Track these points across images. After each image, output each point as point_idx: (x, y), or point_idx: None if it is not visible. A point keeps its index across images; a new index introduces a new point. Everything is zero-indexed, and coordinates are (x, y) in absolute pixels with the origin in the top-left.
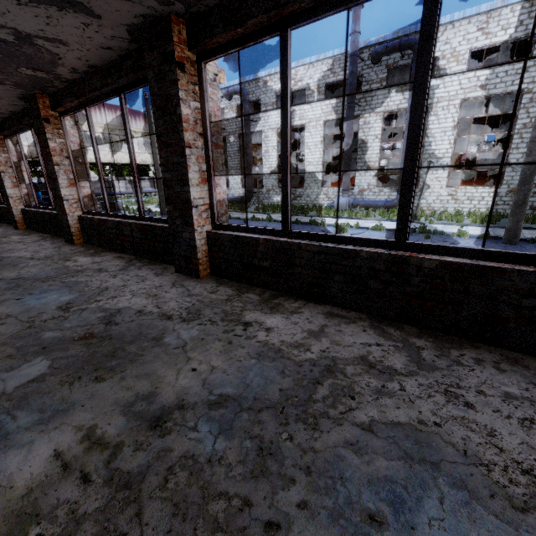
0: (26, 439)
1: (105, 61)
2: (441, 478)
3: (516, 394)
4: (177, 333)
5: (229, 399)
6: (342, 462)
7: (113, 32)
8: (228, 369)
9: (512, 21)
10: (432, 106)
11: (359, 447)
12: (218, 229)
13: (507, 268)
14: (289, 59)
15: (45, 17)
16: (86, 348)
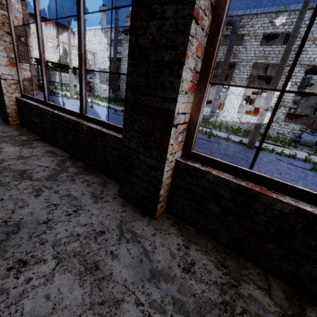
0: None
1: None
2: None
3: (74, 195)
4: None
5: None
6: None
7: None
8: None
9: (288, 21)
10: (238, 63)
11: None
12: (23, 97)
13: (107, 132)
14: None
15: None
16: None
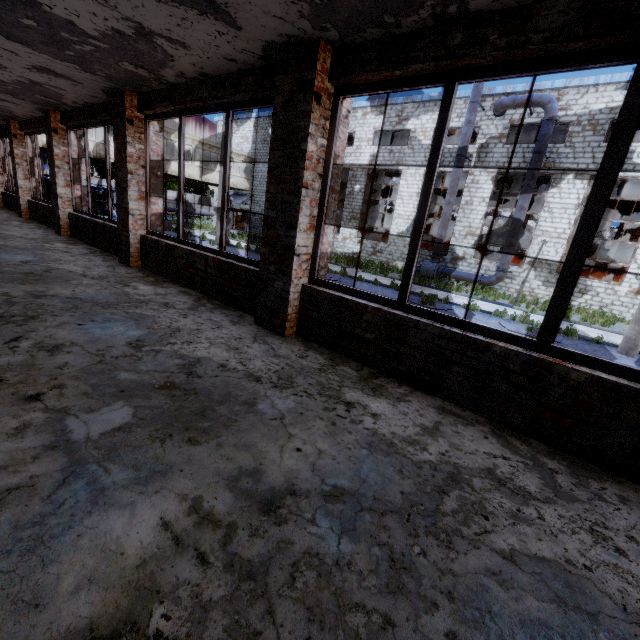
0: (126, 499)
1: (221, 72)
2: (602, 633)
3: None
4: (271, 401)
5: (345, 492)
6: (487, 593)
7: (246, 45)
8: (337, 456)
9: None
10: (556, 177)
11: (503, 579)
12: (315, 285)
13: None
14: (449, 114)
15: (180, 18)
16: (171, 401)
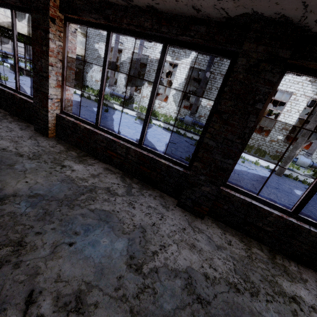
0: None
1: (171, 11)
2: None
3: None
4: None
5: None
6: None
7: (231, 7)
8: None
9: None
10: None
11: None
12: (226, 187)
13: None
14: None
15: None
16: None
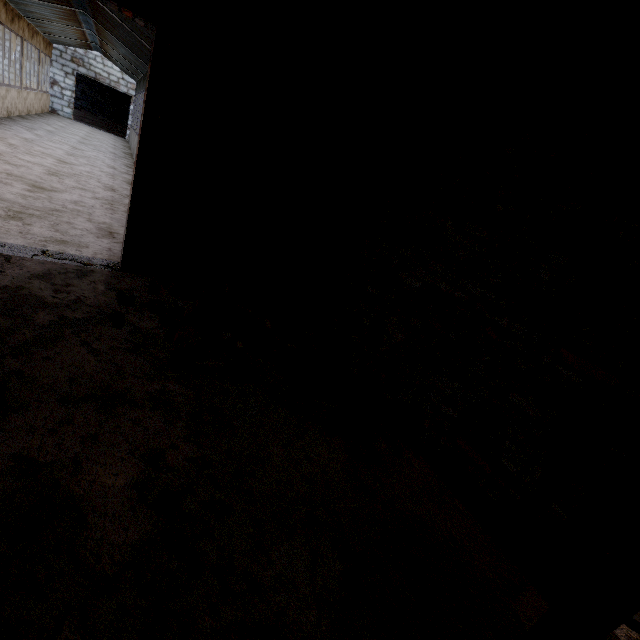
0: None
1: None
2: None
3: None
4: None
5: None
6: None
7: None
8: None
9: None
10: None
11: None
12: None
13: None
14: None
15: None
16: None
